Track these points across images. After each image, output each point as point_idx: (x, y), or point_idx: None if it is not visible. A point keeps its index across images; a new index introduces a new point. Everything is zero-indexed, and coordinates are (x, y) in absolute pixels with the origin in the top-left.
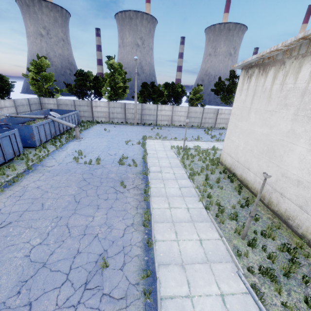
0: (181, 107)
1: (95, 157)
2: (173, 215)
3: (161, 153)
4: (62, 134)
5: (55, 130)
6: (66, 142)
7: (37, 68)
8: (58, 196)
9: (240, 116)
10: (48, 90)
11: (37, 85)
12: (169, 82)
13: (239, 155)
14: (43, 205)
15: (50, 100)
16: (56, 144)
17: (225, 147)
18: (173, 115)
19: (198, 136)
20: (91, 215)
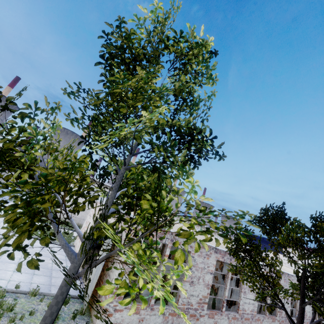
0: None
1: None
2: None
3: None
4: None
5: None
6: None
7: None
8: None
9: None
10: None
11: None
12: None
13: None
14: None
15: None
16: None
17: None
18: None
19: None
20: None
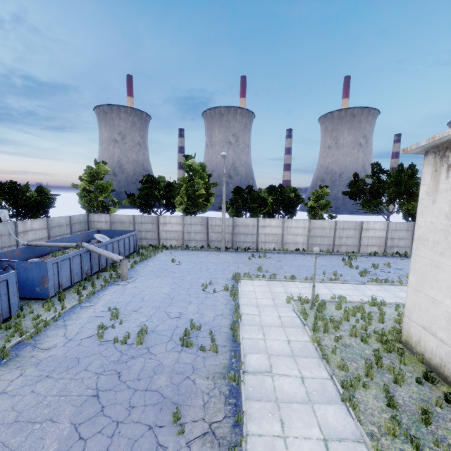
0: (298, 220)
1: (139, 322)
2: None
3: (267, 313)
4: (103, 270)
5: (91, 265)
6: (103, 286)
7: (92, 176)
8: None
9: (445, 245)
10: (103, 203)
11: (88, 198)
12: (275, 185)
13: None
14: None
15: (101, 217)
16: (85, 291)
17: (411, 309)
18: (285, 233)
19: (335, 272)
20: None
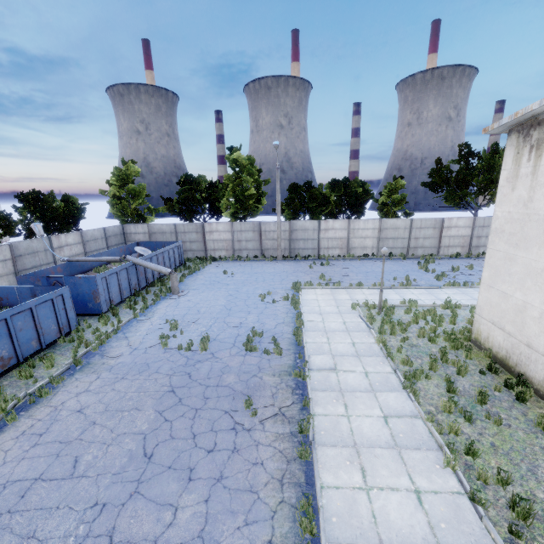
0: (366, 220)
1: (200, 332)
2: (378, 515)
3: (331, 319)
4: (151, 285)
5: (138, 280)
6: (155, 301)
7: (121, 179)
8: (113, 435)
9: (521, 236)
10: (138, 211)
11: (120, 206)
12: (338, 179)
13: (530, 331)
14: (76, 462)
15: (138, 227)
16: (137, 306)
17: (483, 307)
18: (351, 237)
19: (408, 276)
20: (171, 504)
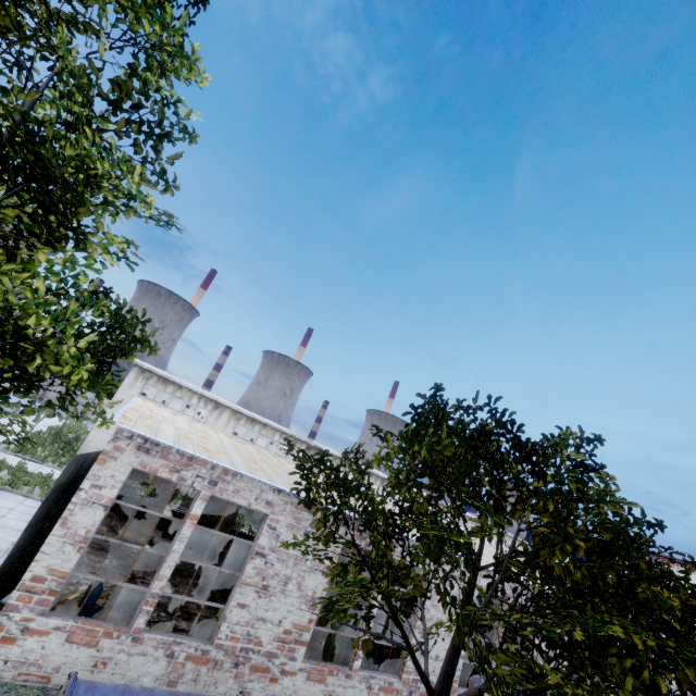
0: None
1: None
2: None
3: (53, 420)
4: None
5: None
6: None
7: None
8: None
9: None
10: None
11: None
12: None
13: None
14: None
15: None
16: None
17: None
18: None
19: None
20: None
